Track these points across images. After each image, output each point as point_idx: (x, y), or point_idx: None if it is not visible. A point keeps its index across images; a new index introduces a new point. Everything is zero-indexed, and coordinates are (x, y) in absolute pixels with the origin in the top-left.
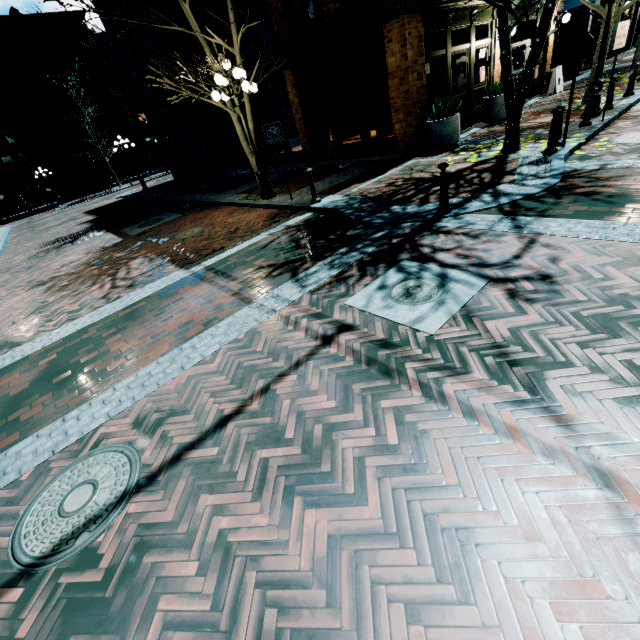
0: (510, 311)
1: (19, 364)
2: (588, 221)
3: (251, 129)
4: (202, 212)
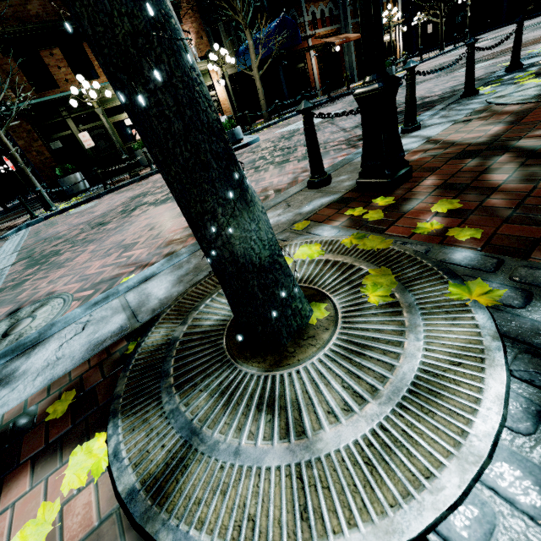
0: None
1: None
2: None
3: None
4: None
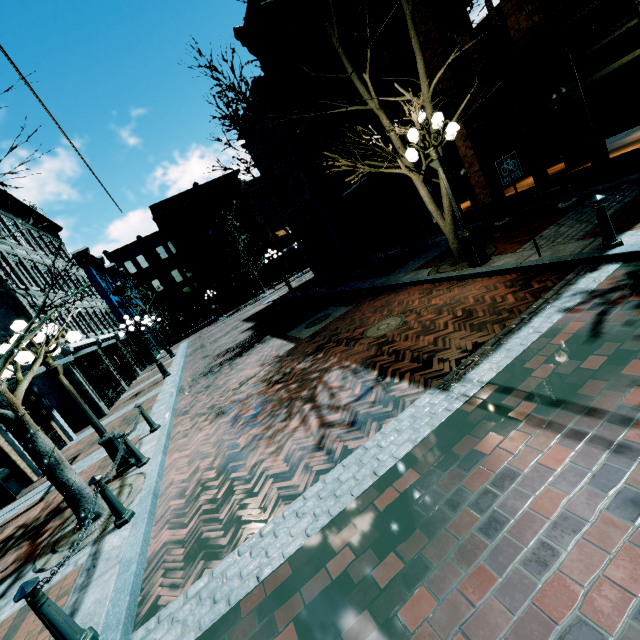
0: None
1: (227, 636)
2: None
3: (444, 186)
4: (378, 299)
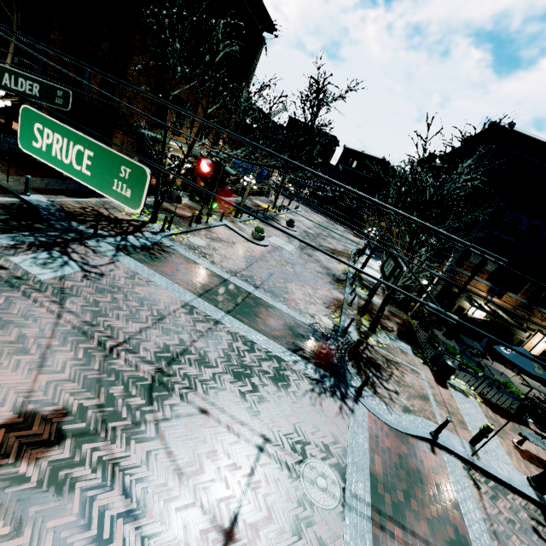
0: (78, 280)
1: None
2: (138, 263)
3: None
4: None
